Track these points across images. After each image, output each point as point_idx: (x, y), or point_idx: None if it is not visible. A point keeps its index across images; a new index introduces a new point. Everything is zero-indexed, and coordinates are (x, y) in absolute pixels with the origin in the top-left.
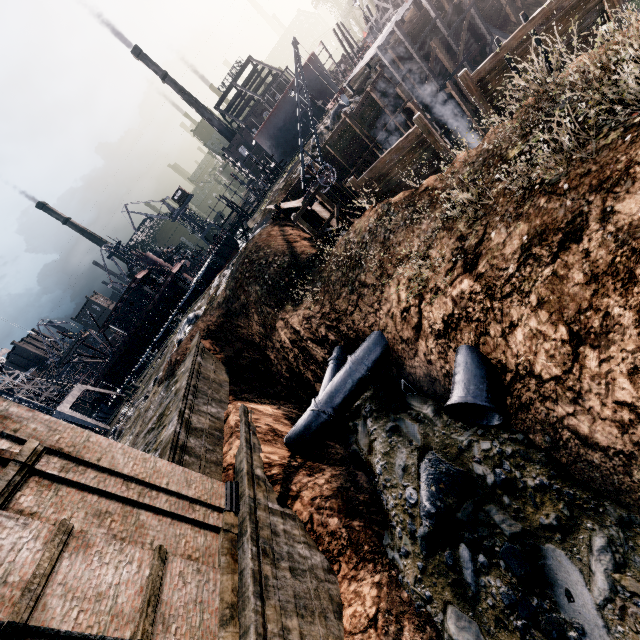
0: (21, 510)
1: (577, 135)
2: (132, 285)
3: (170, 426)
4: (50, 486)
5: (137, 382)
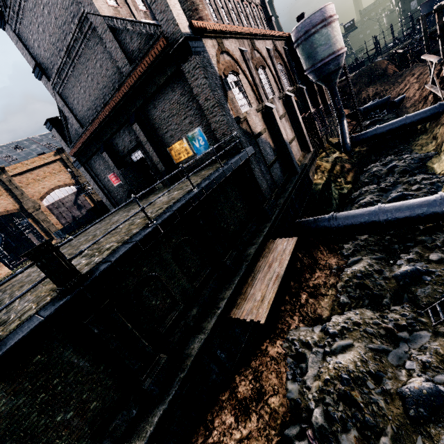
0: None
1: None
2: None
3: None
4: None
5: None
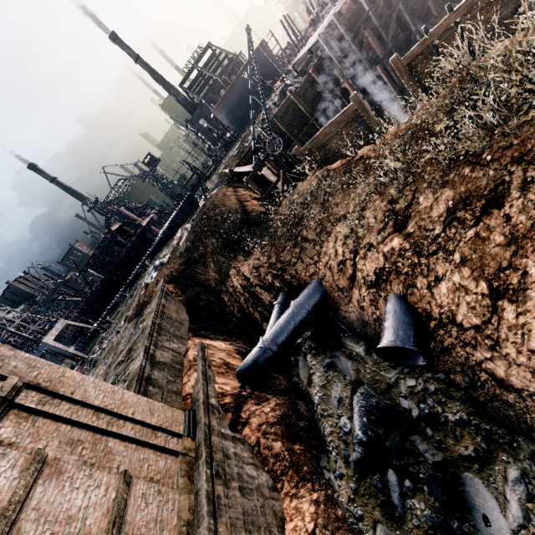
0: (0, 441)
1: (499, 112)
2: (108, 235)
3: (137, 360)
4: (28, 418)
5: (111, 318)
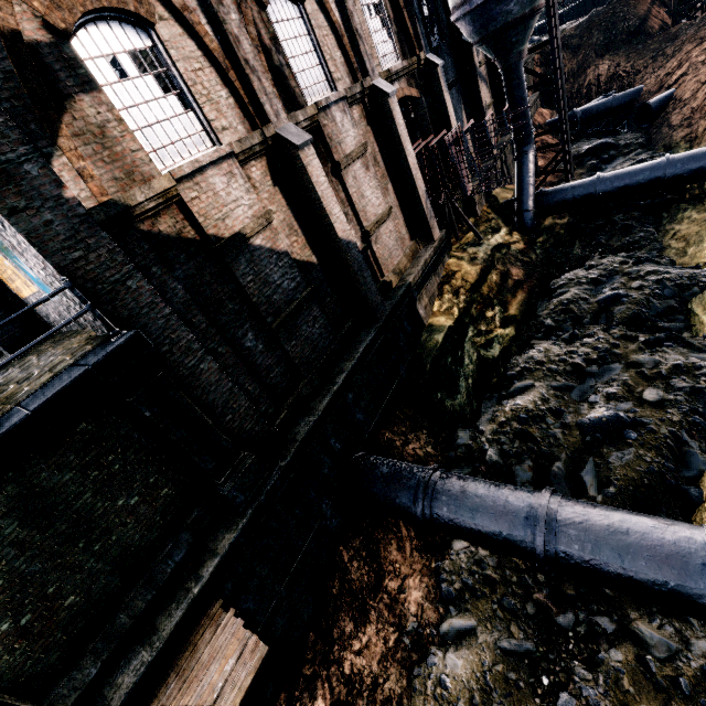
0: None
1: None
2: None
3: None
4: None
5: None
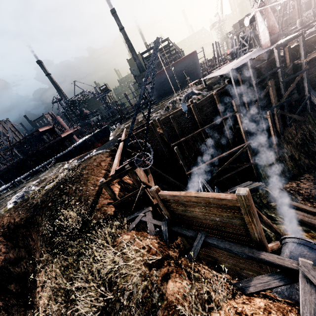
0: None
1: None
2: (35, 133)
3: None
4: None
5: (4, 194)
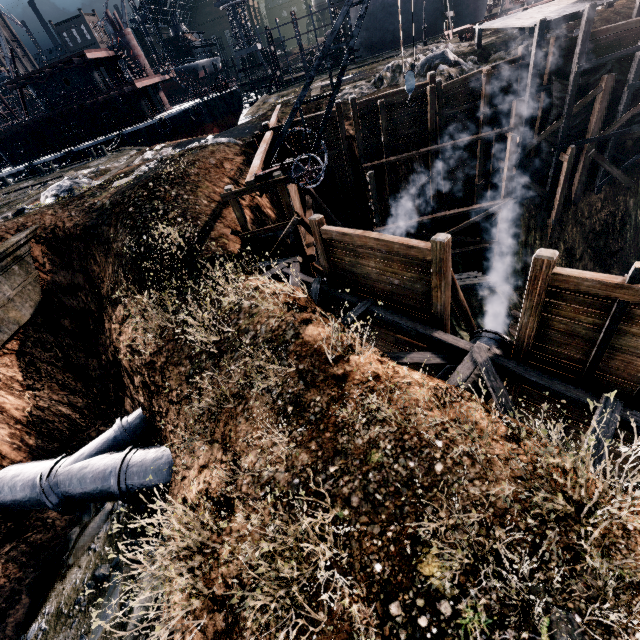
0: None
1: None
2: (76, 59)
3: None
4: None
5: (16, 184)
